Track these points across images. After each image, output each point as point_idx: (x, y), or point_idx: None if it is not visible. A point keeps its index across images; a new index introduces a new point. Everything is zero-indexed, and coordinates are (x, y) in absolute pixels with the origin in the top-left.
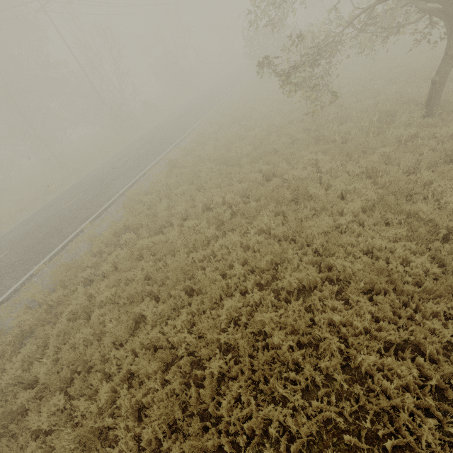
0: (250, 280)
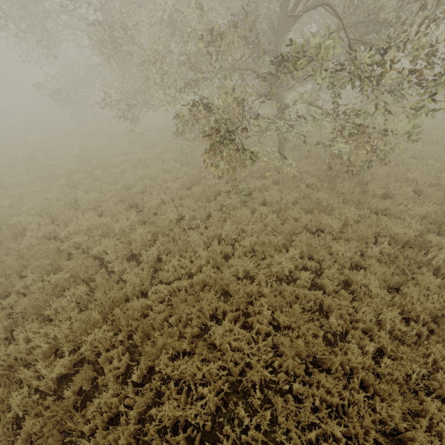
0: None
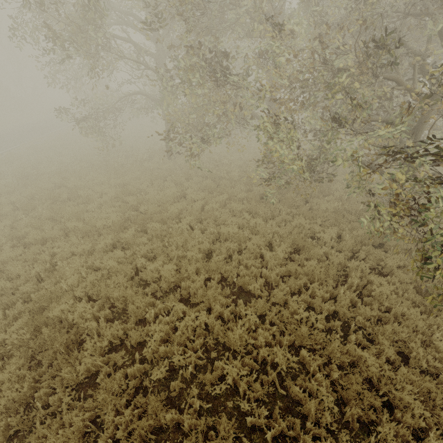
0: (8, 245)
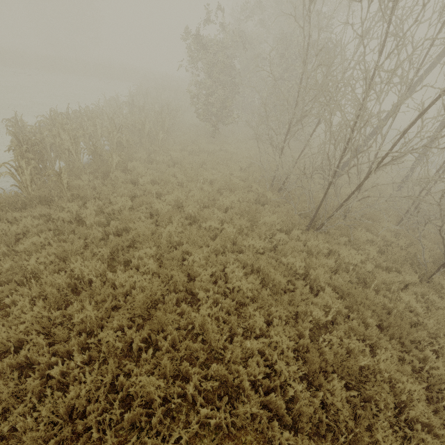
0: None
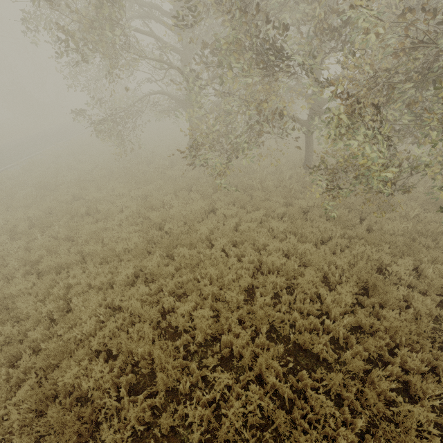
0: (21, 271)
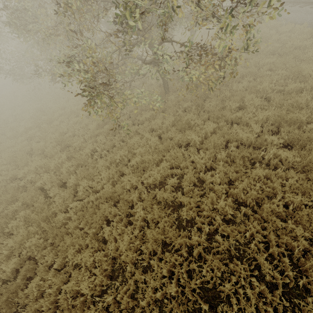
0: None
